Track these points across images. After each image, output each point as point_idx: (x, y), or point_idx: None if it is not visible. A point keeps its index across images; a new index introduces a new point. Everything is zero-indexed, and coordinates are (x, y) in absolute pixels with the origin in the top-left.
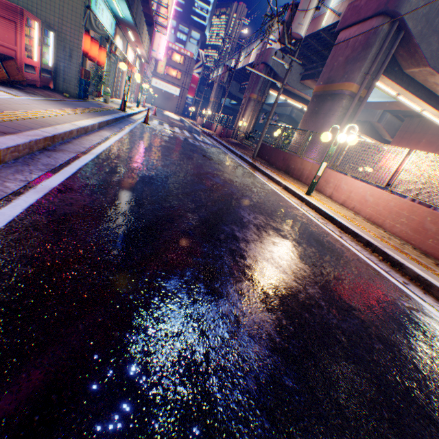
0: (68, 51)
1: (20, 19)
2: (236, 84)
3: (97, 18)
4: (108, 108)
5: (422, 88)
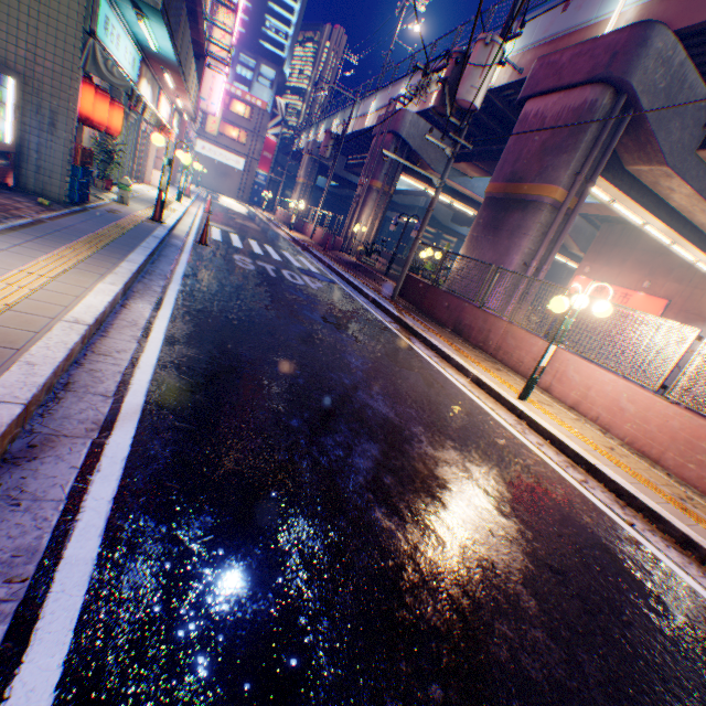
0: (46, 114)
1: None
2: (341, 156)
3: (108, 52)
4: (131, 219)
5: (648, 193)
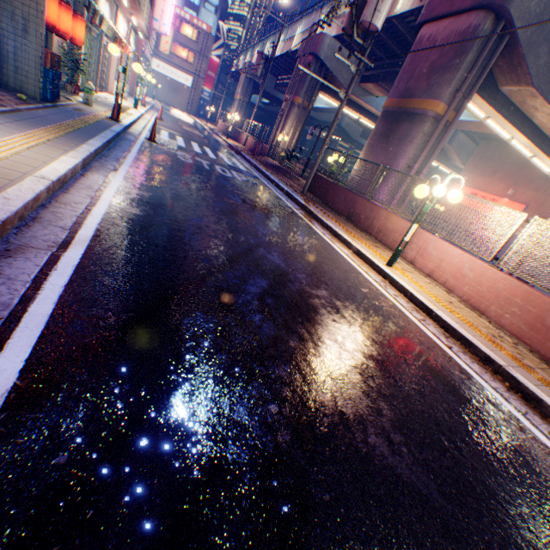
0: (20, 21)
1: None
2: (272, 77)
3: None
4: (93, 116)
5: (516, 112)
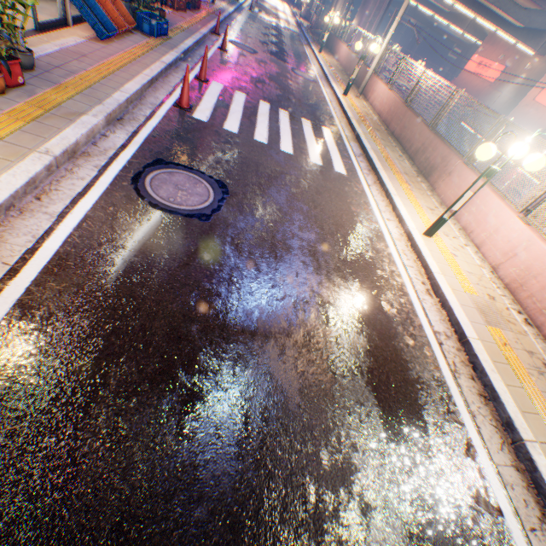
0: None
1: None
2: None
3: None
4: None
5: None
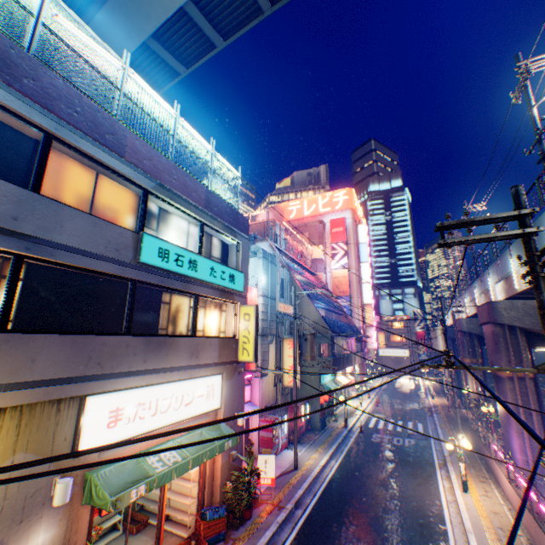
0: (314, 406)
1: (298, 409)
2: None
3: (324, 382)
4: (336, 429)
5: None
